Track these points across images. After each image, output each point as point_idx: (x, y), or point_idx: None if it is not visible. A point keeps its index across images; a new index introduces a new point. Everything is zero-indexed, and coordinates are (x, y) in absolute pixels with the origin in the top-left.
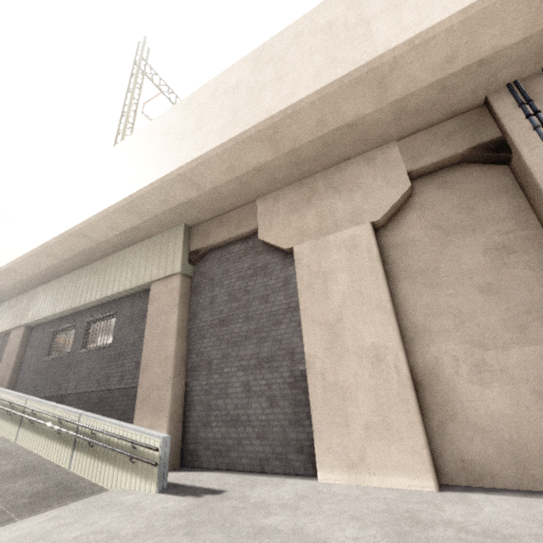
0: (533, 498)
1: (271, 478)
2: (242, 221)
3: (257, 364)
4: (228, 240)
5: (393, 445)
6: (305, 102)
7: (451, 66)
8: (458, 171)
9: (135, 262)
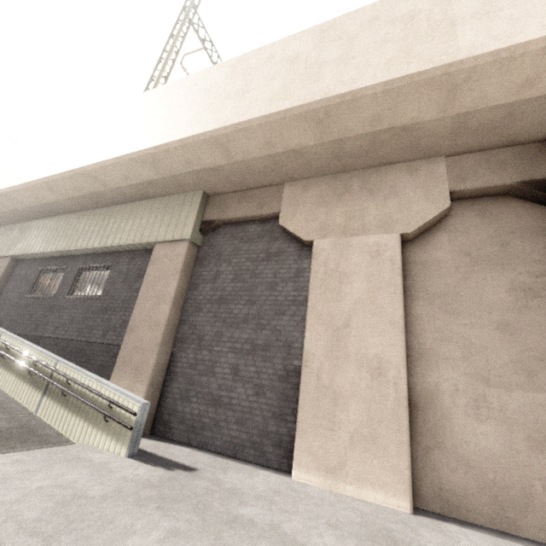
0: (506, 540)
1: (243, 466)
2: (265, 201)
3: (251, 350)
4: (246, 218)
5: (376, 460)
6: (367, 91)
7: (528, 91)
8: (501, 203)
9: (142, 218)
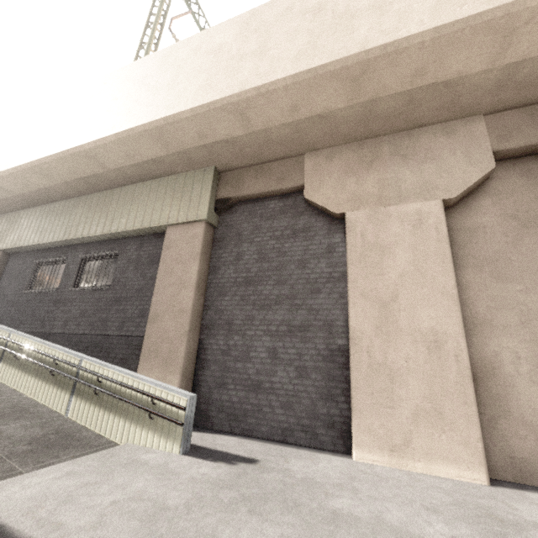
0: None
1: (298, 451)
2: (285, 174)
3: (287, 331)
4: (265, 193)
5: (444, 434)
6: (414, 40)
7: None
8: None
9: (148, 200)
